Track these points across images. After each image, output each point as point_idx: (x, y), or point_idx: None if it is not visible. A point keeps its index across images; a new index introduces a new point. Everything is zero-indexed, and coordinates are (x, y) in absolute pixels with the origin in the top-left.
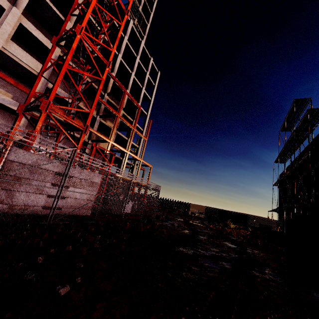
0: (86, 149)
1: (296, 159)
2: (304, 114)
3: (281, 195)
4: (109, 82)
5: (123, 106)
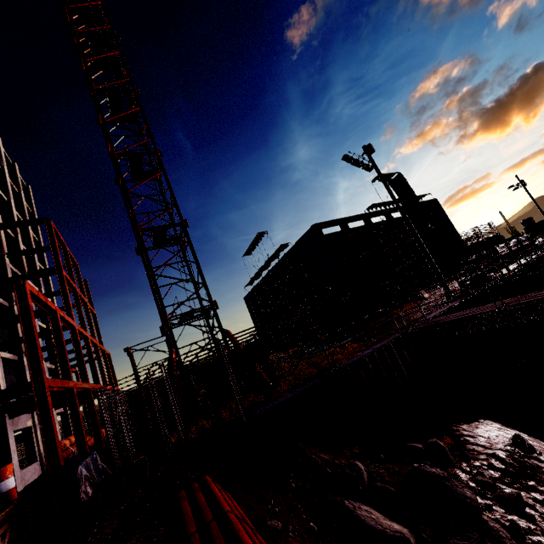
0: (26, 375)
1: (264, 278)
2: (278, 248)
3: (256, 315)
4: (1, 231)
5: (26, 268)
